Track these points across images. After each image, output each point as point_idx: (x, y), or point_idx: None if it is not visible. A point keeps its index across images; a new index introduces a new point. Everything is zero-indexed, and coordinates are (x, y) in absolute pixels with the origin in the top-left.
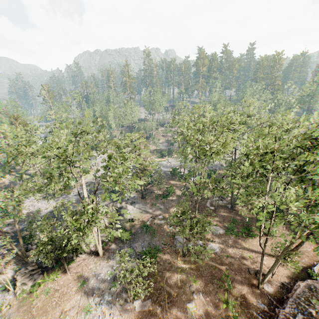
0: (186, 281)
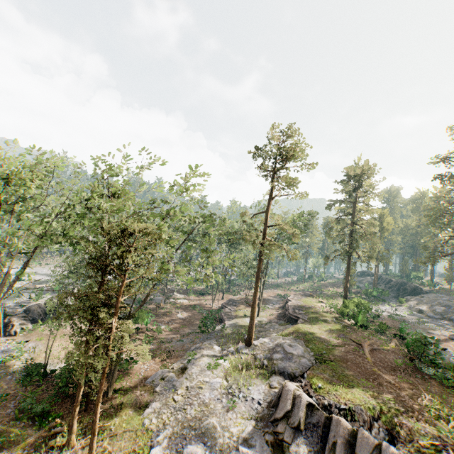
0: (172, 310)
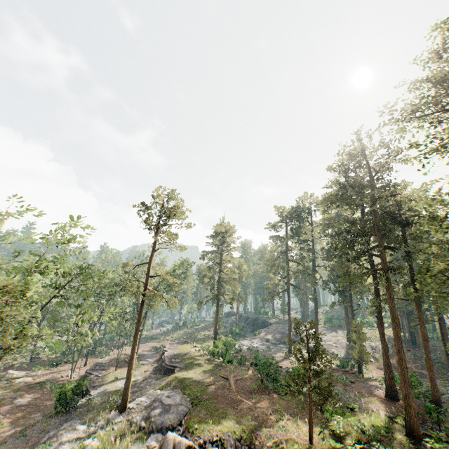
0: (5, 397)
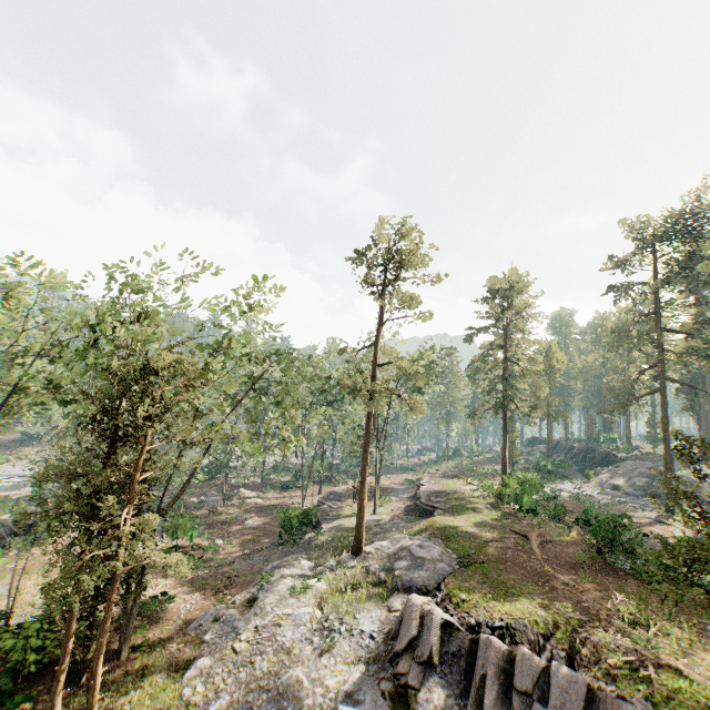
0: (236, 516)
